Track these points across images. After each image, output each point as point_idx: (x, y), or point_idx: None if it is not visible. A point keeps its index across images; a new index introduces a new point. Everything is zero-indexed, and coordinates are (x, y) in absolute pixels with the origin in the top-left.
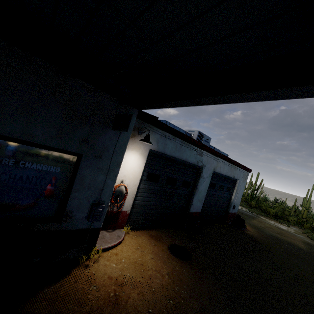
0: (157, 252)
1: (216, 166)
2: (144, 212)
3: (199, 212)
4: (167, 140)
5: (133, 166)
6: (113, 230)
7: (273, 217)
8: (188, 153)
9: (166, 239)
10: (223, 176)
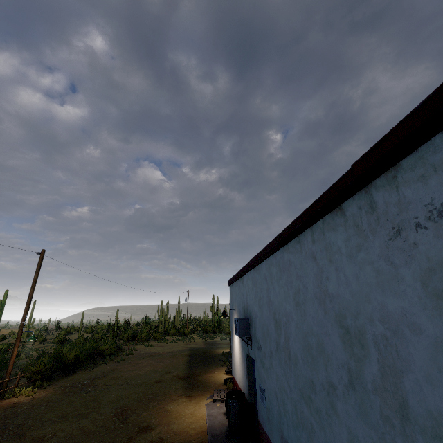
0: None
1: None
2: None
3: None
4: None
5: None
6: None
7: None
8: None
9: None
10: None
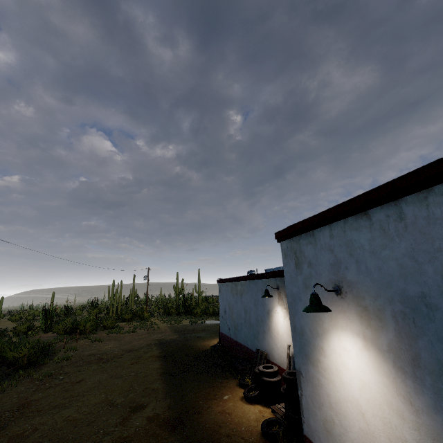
0: None
1: None
2: None
3: None
4: None
5: None
6: None
7: None
8: None
9: None
10: None
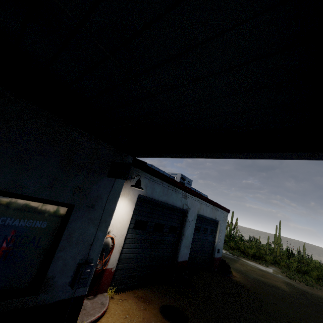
0: (148, 319)
1: (199, 208)
2: (131, 267)
3: (186, 260)
4: (155, 184)
5: (121, 214)
6: (95, 296)
7: (252, 257)
8: (174, 196)
9: (156, 299)
10: (206, 218)
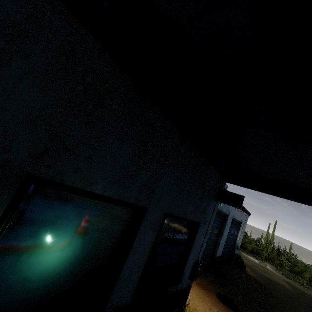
0: (215, 304)
1: (234, 213)
2: None
3: (220, 255)
4: None
5: None
6: None
7: (250, 252)
8: (223, 204)
9: (210, 287)
10: (235, 221)
